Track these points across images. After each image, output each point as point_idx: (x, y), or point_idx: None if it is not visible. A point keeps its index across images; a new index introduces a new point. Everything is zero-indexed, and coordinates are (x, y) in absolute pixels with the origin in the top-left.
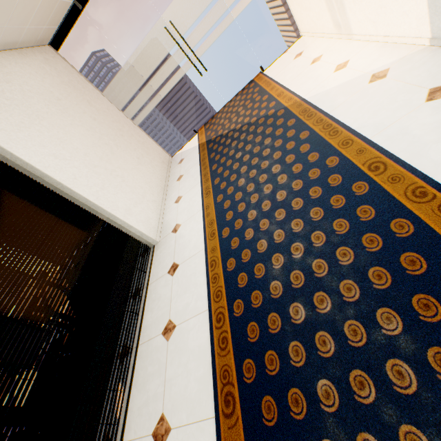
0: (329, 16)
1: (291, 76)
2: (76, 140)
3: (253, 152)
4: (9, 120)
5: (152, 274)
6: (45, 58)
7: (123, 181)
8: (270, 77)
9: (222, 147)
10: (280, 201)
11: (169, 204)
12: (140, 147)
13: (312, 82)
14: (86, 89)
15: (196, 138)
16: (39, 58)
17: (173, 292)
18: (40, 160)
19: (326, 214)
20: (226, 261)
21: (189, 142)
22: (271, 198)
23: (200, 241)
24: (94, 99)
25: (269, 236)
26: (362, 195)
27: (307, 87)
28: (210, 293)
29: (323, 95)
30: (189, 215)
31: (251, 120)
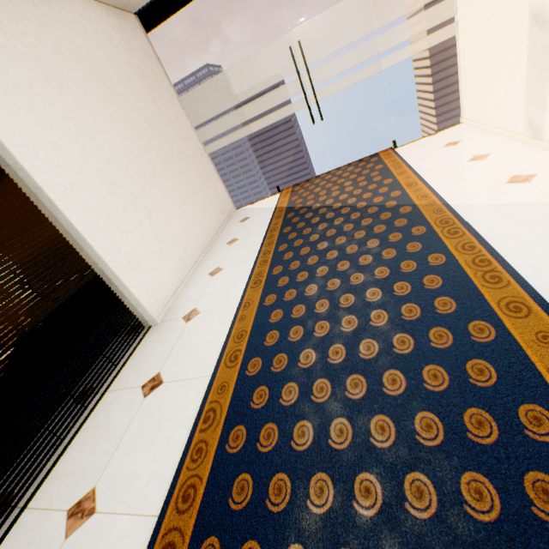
0: (519, 107)
1: (435, 167)
2: (105, 139)
3: (346, 251)
4: (7, 70)
5: (122, 374)
6: (120, 25)
7: (149, 218)
8: (403, 158)
9: (305, 224)
10: (364, 359)
11: (201, 273)
12: (197, 182)
13: (466, 185)
14: (159, 84)
15: (277, 197)
16: (112, 21)
17: (130, 432)
18: (25, 144)
19: (449, 442)
20: (231, 426)
21: (265, 200)
22: (349, 343)
23: (212, 358)
24: (164, 100)
25: (321, 421)
26: (541, 443)
27: (457, 190)
28: (178, 479)
29: (482, 209)
30: (217, 303)
31: (357, 204)
